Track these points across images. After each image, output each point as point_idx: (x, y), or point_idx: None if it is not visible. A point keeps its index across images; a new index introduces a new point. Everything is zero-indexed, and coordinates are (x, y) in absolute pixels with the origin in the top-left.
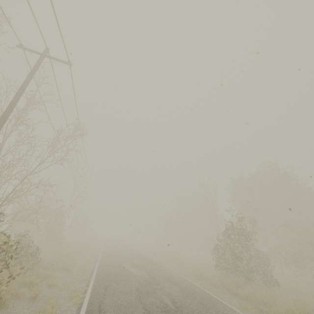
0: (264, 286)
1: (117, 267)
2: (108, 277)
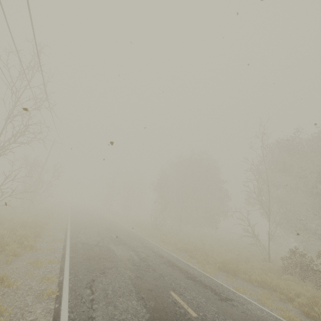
0: None
1: None
2: None
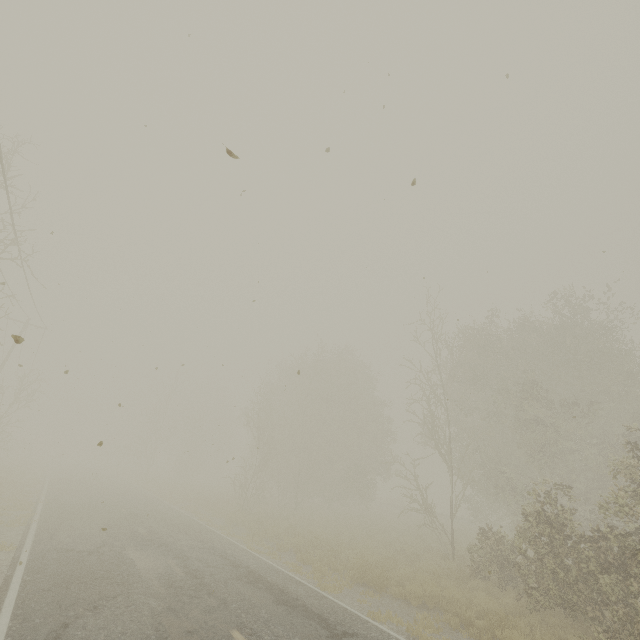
0: None
1: None
2: None
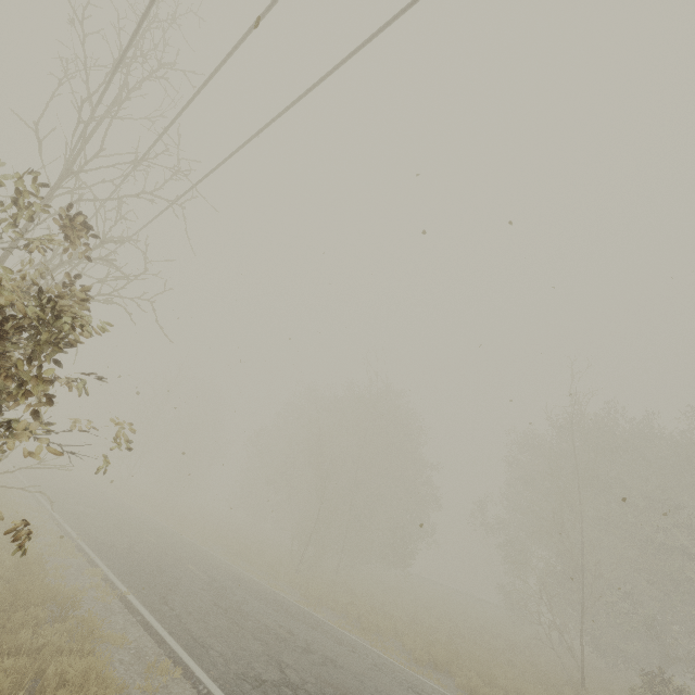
0: None
1: None
2: None
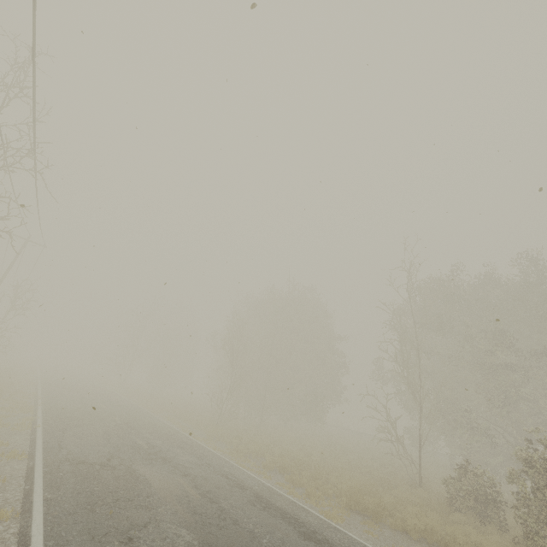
0: None
1: None
2: None
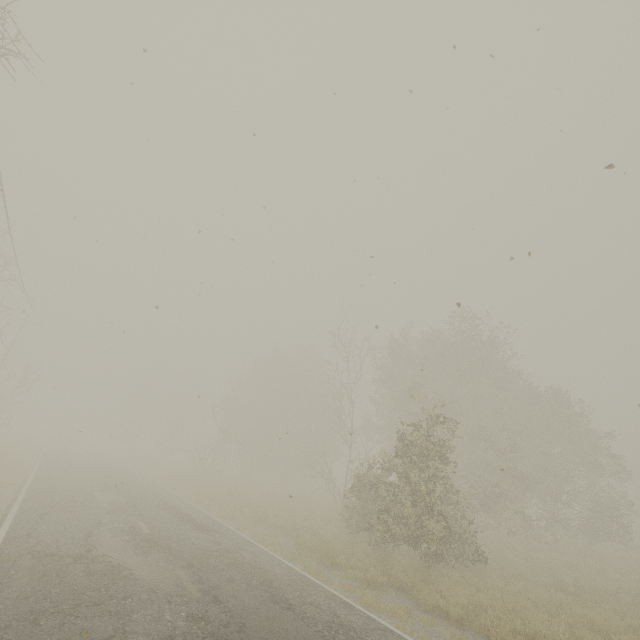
0: (467, 571)
1: (78, 558)
2: (26, 632)
